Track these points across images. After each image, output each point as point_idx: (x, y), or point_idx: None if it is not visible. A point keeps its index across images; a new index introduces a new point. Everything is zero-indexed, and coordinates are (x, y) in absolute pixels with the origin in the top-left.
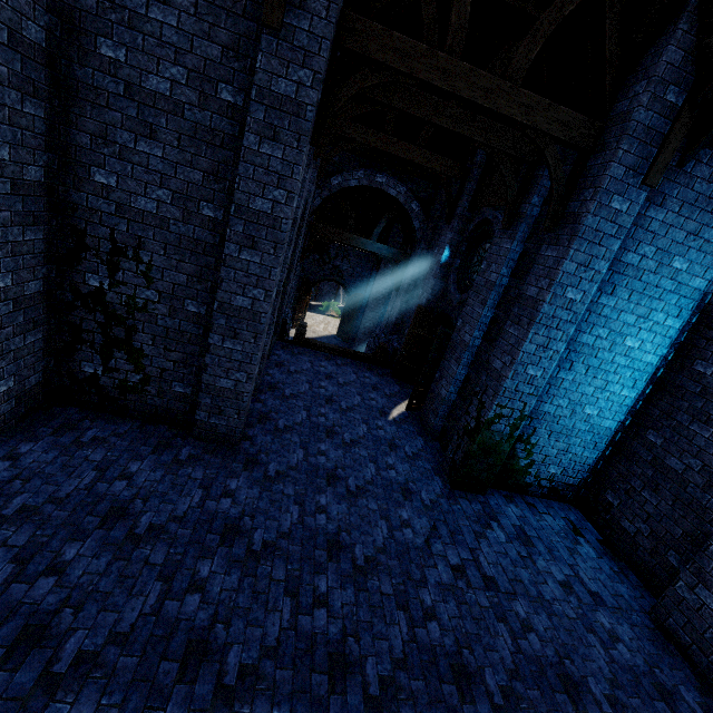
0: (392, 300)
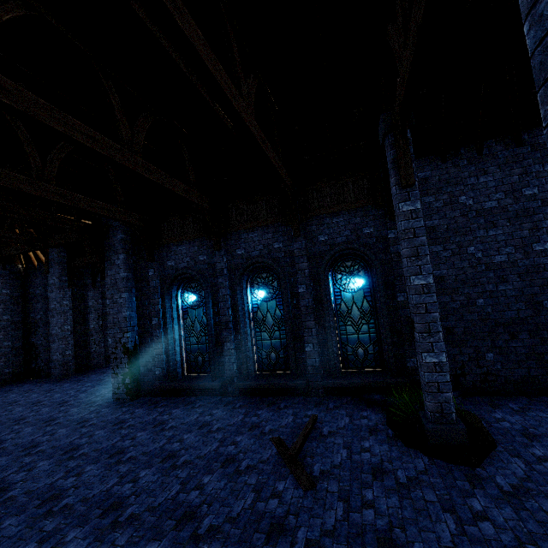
0: None
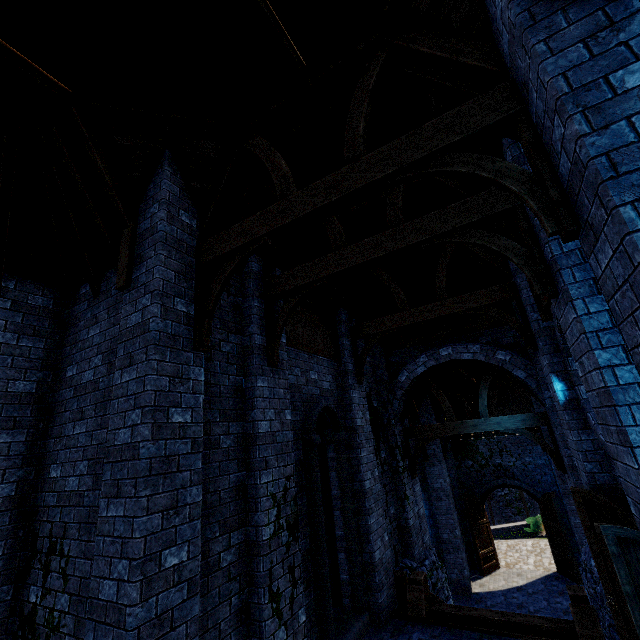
0: None
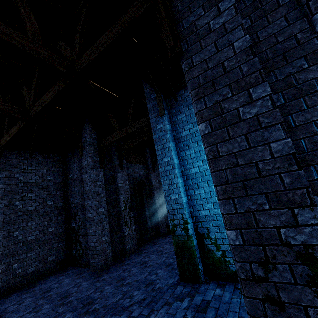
0: None
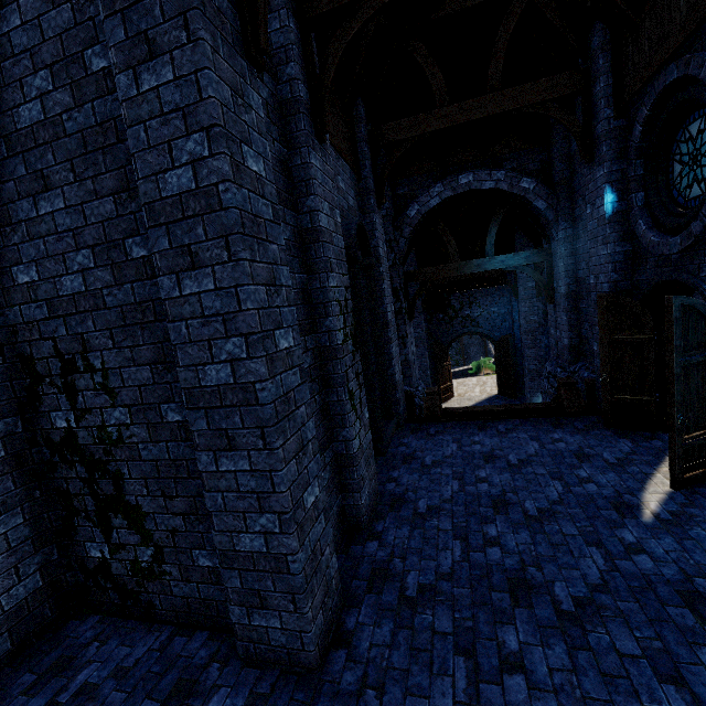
0: (551, 318)
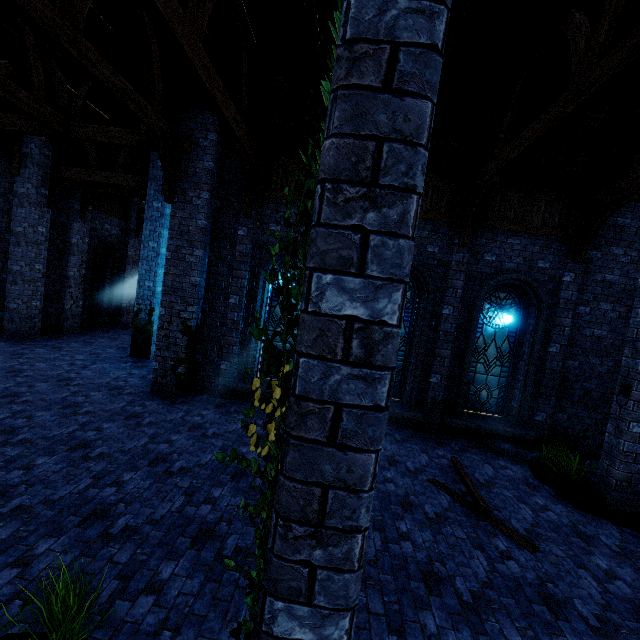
0: None
